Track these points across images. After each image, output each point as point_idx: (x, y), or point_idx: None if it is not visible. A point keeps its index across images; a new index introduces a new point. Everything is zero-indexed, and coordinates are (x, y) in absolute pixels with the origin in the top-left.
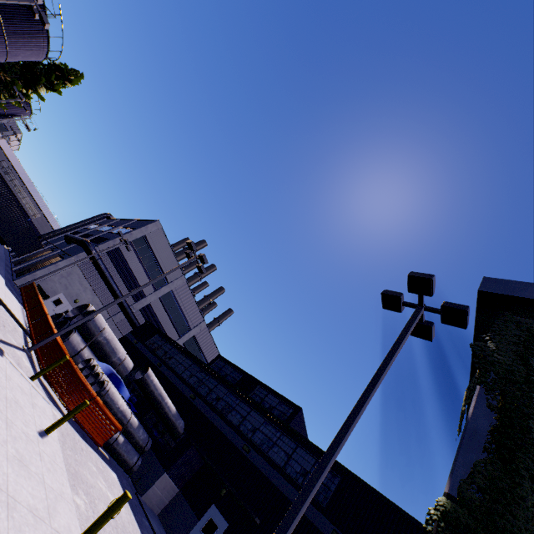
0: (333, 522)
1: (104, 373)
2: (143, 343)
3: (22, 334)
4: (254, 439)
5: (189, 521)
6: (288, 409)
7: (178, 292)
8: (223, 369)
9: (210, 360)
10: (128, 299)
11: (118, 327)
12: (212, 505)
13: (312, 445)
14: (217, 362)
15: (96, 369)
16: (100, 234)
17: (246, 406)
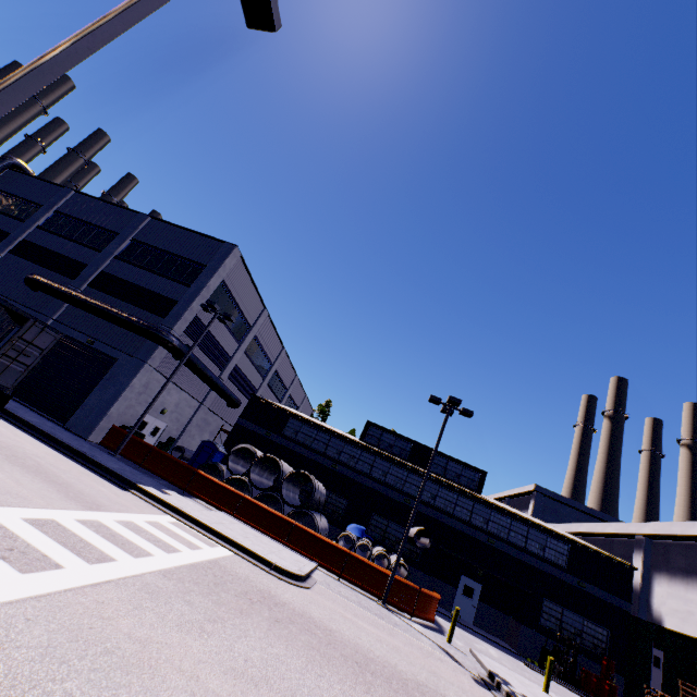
0: (575, 576)
1: (360, 537)
2: (281, 435)
3: (331, 578)
4: (491, 529)
5: (450, 592)
6: (474, 474)
7: (260, 331)
8: (382, 439)
9: (287, 382)
10: (214, 372)
11: (210, 410)
12: (461, 576)
13: (543, 527)
14: (370, 430)
15: (370, 547)
16: (103, 266)
17: (467, 500)
